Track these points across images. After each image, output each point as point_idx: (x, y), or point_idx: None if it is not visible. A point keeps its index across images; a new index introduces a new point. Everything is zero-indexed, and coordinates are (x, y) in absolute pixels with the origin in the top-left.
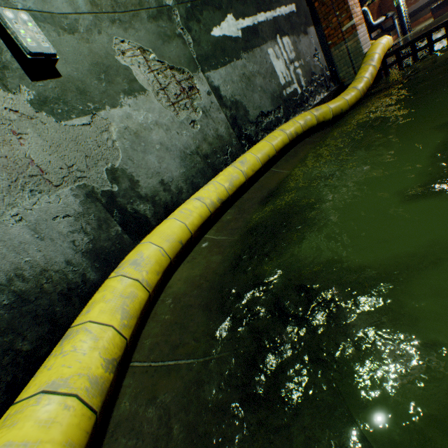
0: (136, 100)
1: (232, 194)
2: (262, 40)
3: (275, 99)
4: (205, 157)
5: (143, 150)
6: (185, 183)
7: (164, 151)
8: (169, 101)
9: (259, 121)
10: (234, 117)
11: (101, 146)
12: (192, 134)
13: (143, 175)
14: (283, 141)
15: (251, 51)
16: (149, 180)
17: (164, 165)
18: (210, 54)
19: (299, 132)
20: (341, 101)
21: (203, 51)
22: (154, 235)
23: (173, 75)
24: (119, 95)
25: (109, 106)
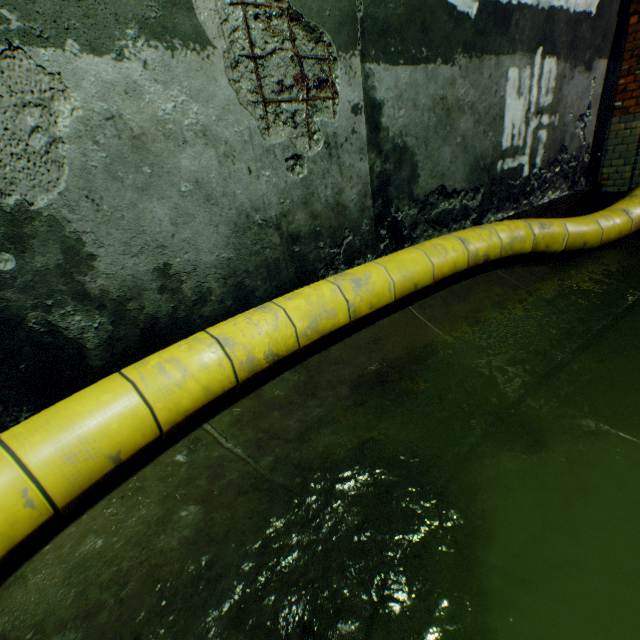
0: (171, 57)
1: (306, 345)
2: (508, 43)
3: (478, 170)
4: (292, 238)
5: (143, 185)
6: (224, 282)
7: (198, 201)
8: (259, 93)
9: (430, 202)
10: (387, 177)
11: (4, 142)
12: (282, 183)
13: (114, 244)
14: (456, 263)
15: (479, 57)
16: (128, 259)
17: (185, 232)
18: (394, 26)
19: (492, 256)
20: (591, 228)
21: (383, 11)
22: (45, 427)
23: (293, 37)
24: (123, 25)
25: (80, 42)
